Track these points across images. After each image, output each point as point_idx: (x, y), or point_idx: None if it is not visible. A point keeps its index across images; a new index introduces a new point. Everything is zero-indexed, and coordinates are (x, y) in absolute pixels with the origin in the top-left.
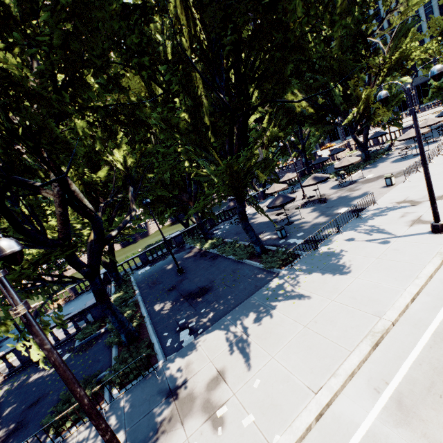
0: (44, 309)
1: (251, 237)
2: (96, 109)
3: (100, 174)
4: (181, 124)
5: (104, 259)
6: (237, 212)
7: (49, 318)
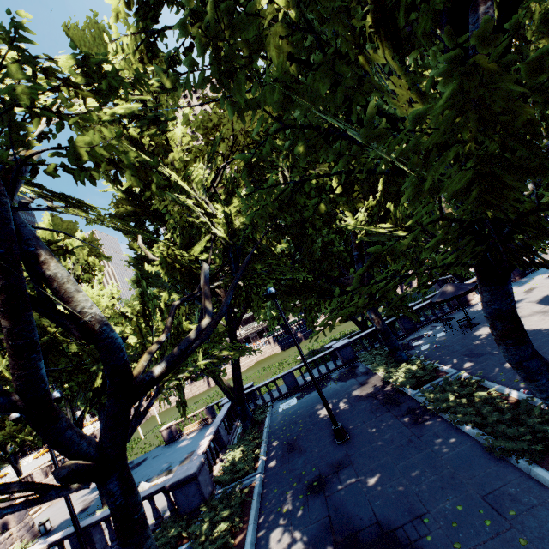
0: (179, 432)
1: (548, 393)
2: (139, 117)
3: (195, 250)
4: (271, 44)
5: (227, 382)
6: (485, 315)
7: (177, 449)
